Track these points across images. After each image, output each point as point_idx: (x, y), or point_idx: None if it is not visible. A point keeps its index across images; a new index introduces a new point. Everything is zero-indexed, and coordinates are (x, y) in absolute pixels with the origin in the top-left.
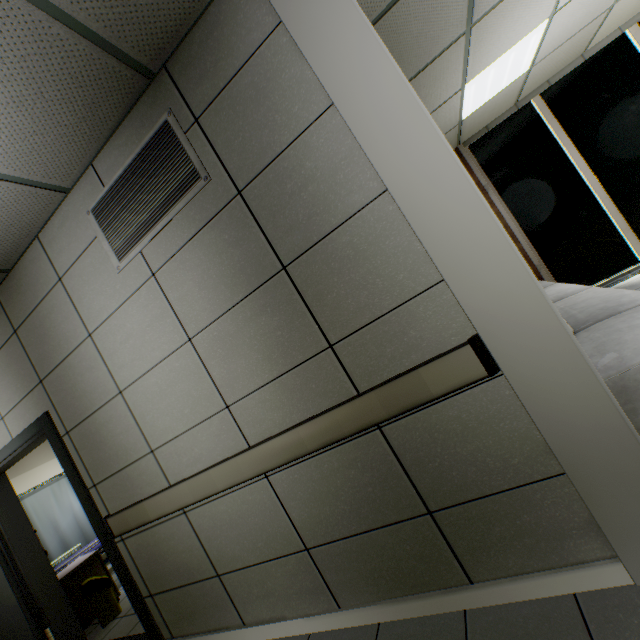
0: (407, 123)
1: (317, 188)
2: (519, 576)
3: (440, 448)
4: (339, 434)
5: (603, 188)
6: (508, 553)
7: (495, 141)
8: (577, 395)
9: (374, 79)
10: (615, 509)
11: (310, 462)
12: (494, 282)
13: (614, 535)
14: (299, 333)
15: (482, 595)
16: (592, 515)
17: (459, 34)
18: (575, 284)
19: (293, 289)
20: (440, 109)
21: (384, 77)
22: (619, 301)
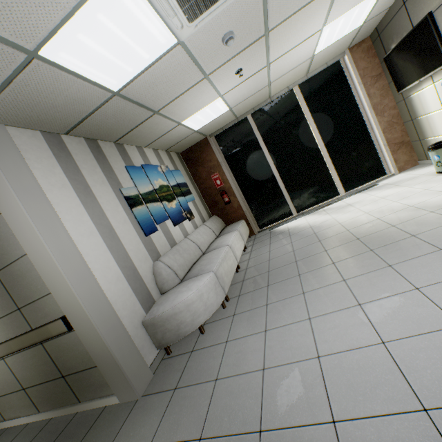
0: (29, 231)
1: (3, 243)
2: (93, 399)
3: (63, 353)
4: (25, 345)
5: (279, 173)
6: (89, 391)
7: (228, 136)
8: (96, 340)
9: (15, 209)
10: (111, 378)
11: (19, 354)
12: (67, 297)
13: (113, 387)
14: (6, 301)
15: (82, 406)
16: (106, 380)
17: (151, 115)
18: (231, 238)
19: (1, 282)
20: (171, 132)
21: (18, 210)
22: (206, 267)
